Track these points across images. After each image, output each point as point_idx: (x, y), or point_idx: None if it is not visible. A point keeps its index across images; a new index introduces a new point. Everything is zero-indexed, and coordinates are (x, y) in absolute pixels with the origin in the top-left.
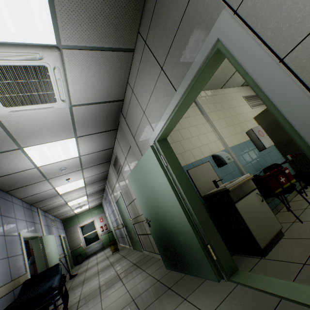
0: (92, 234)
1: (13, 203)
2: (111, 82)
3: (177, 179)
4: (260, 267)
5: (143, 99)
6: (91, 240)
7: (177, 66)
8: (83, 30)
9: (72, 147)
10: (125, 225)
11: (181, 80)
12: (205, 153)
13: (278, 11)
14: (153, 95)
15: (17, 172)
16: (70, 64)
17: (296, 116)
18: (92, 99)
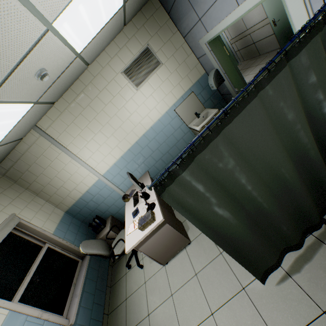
0: None
1: None
2: None
3: None
4: None
5: None
6: None
7: None
8: None
9: None
10: None
11: None
12: None
13: None
14: None
15: None
16: None
17: None
18: None
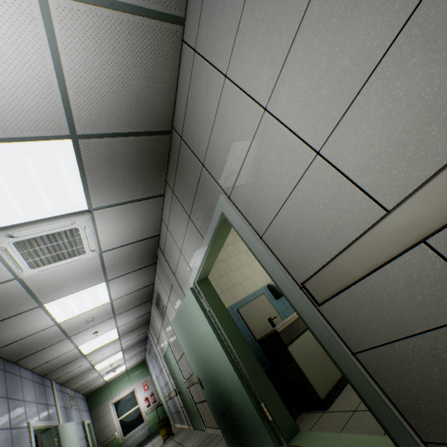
0: (133, 414)
1: (21, 377)
2: (144, 223)
3: (221, 325)
4: (320, 422)
5: (178, 238)
6: (132, 424)
7: (201, 219)
8: (113, 194)
9: (102, 292)
10: (179, 391)
11: (206, 231)
12: (259, 283)
13: (251, 207)
14: (186, 237)
15: (32, 334)
16: (101, 219)
17: (277, 278)
18: (124, 241)
